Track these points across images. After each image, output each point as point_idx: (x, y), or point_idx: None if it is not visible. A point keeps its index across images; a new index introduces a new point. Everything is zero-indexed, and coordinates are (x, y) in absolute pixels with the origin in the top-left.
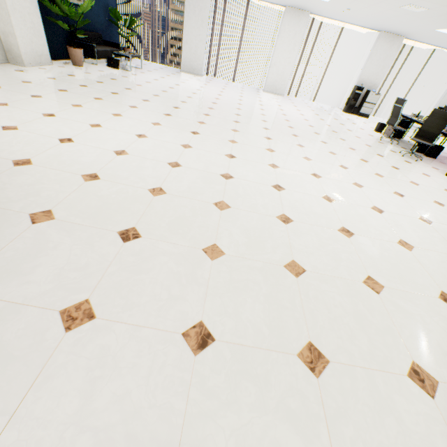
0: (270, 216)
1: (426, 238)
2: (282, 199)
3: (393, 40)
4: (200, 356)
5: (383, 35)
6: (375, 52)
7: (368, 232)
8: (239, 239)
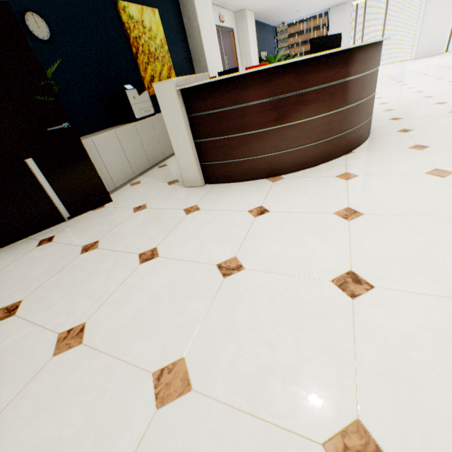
0: None
1: None
2: None
3: None
4: None
5: None
6: None
7: None
8: None
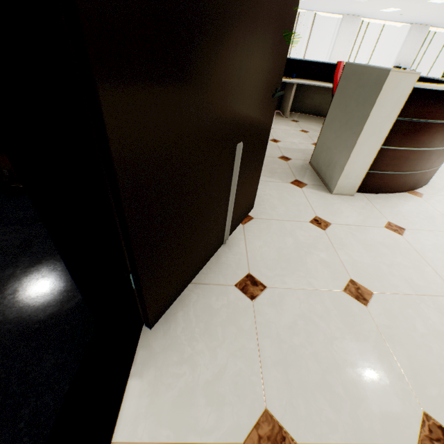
0: None
1: None
2: None
3: (422, 29)
4: None
5: (414, 27)
6: (408, 40)
7: None
8: None
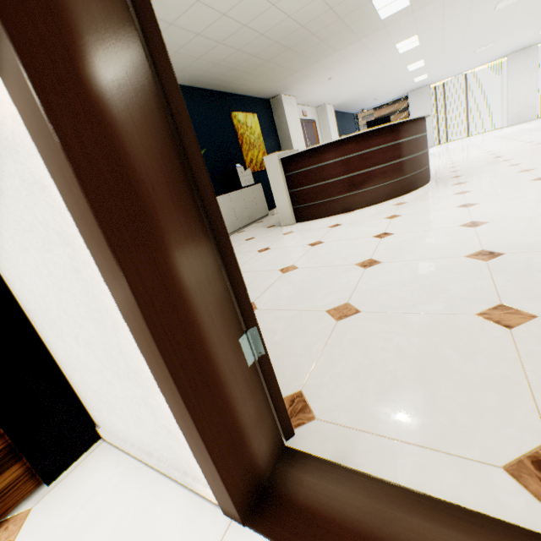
0: None
1: None
2: None
3: None
4: None
5: None
6: None
7: None
8: None
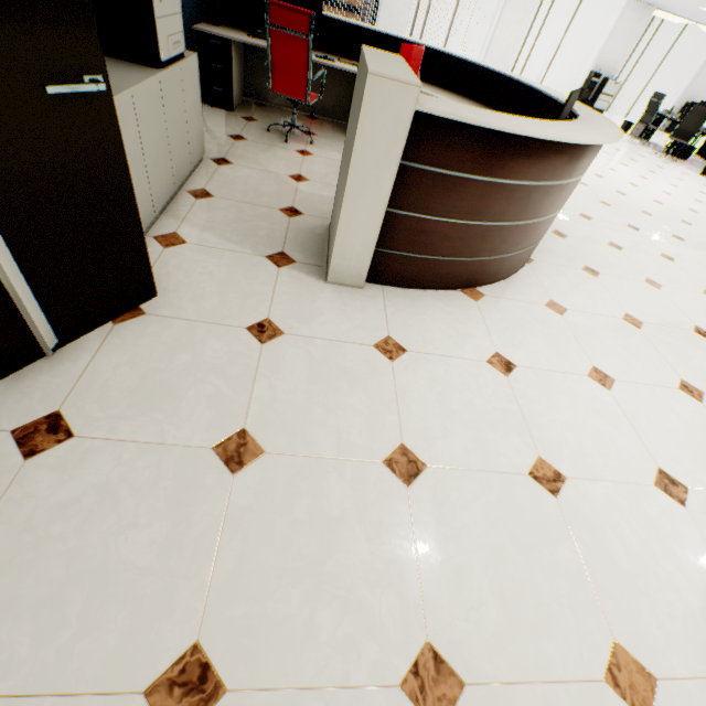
0: (612, 191)
1: (702, 210)
2: (608, 183)
3: (642, 12)
4: (639, 232)
5: (631, 5)
6: (620, 27)
7: (669, 204)
8: (609, 200)
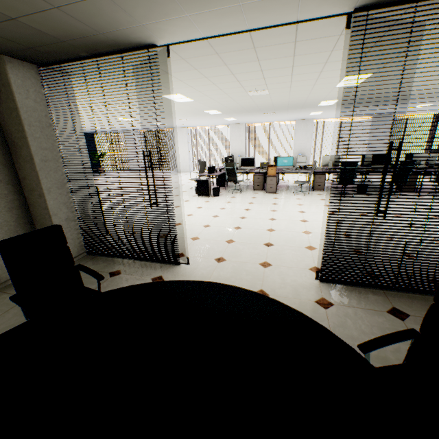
0: None
1: None
2: None
3: (239, 127)
4: None
5: (231, 126)
6: (232, 135)
7: None
8: None
